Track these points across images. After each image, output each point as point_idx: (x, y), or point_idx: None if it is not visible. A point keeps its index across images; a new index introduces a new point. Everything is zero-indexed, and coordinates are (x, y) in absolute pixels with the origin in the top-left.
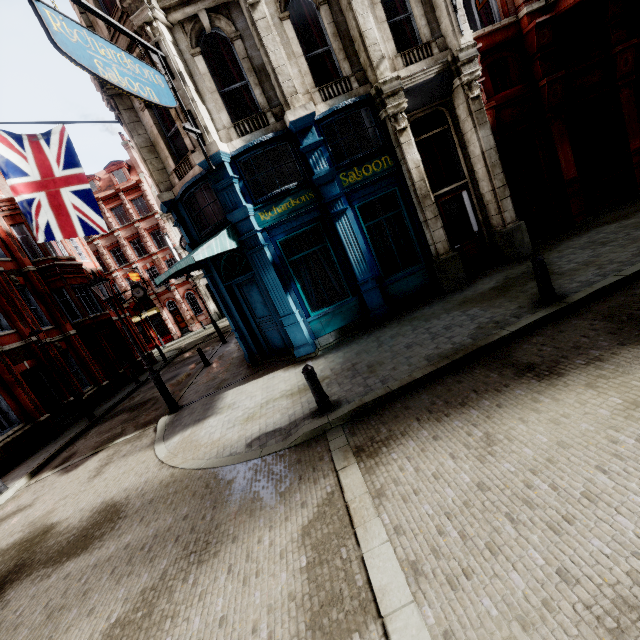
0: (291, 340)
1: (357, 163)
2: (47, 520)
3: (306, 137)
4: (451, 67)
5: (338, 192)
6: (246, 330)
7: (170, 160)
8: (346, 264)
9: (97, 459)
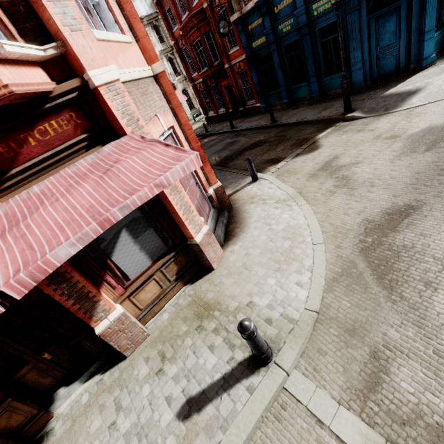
0: (424, 53)
1: None
2: (406, 134)
3: None
4: None
5: None
6: (368, 60)
7: None
8: None
9: (332, 138)
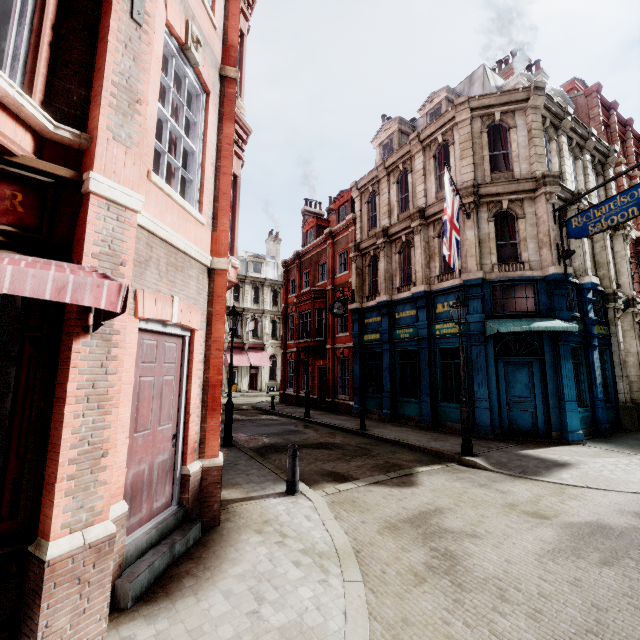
0: (567, 423)
1: (599, 322)
2: (560, 519)
3: (588, 293)
4: (630, 301)
5: (596, 333)
6: (497, 403)
7: (494, 256)
8: (590, 382)
9: (439, 480)
